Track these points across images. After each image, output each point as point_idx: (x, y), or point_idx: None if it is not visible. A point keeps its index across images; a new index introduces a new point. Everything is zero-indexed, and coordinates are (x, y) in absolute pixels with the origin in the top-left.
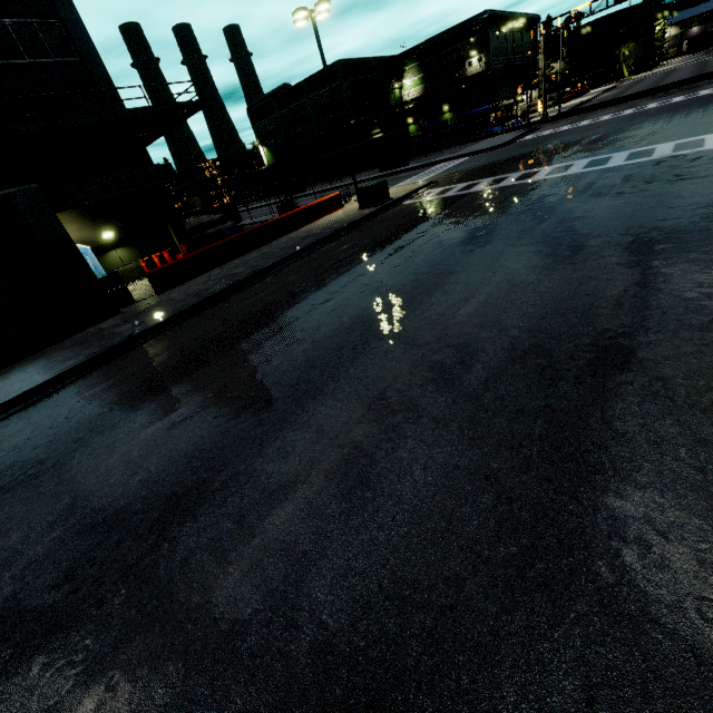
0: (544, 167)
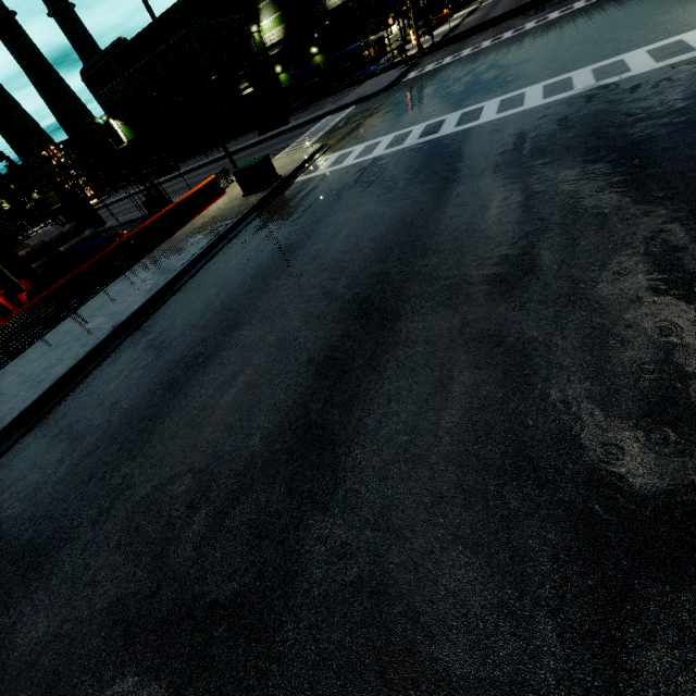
0: (448, 114)
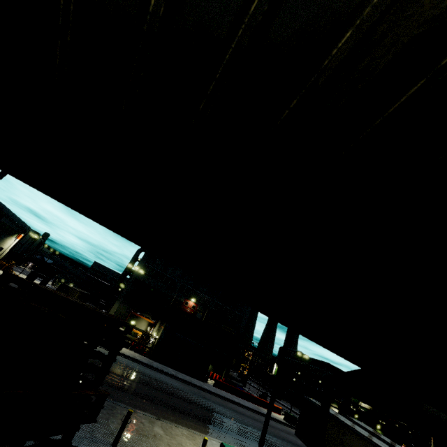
0: None
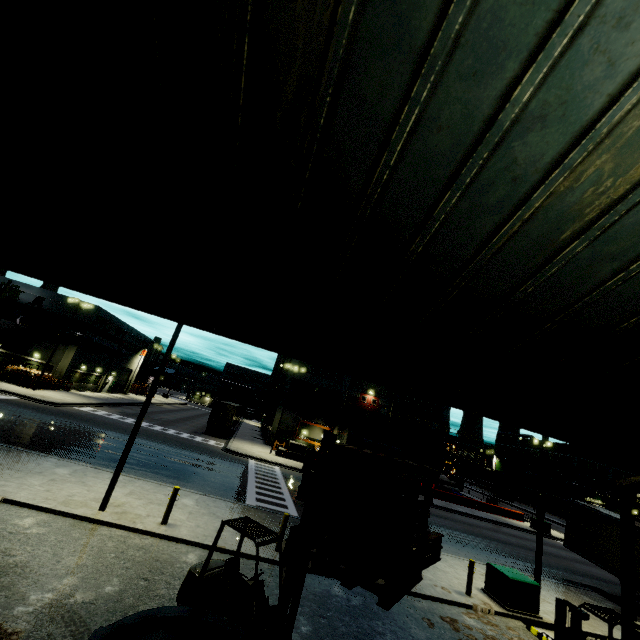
0: None
